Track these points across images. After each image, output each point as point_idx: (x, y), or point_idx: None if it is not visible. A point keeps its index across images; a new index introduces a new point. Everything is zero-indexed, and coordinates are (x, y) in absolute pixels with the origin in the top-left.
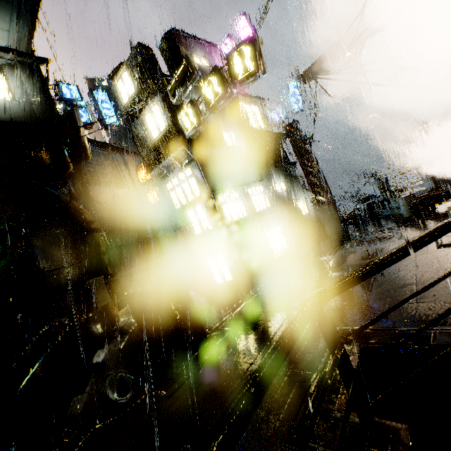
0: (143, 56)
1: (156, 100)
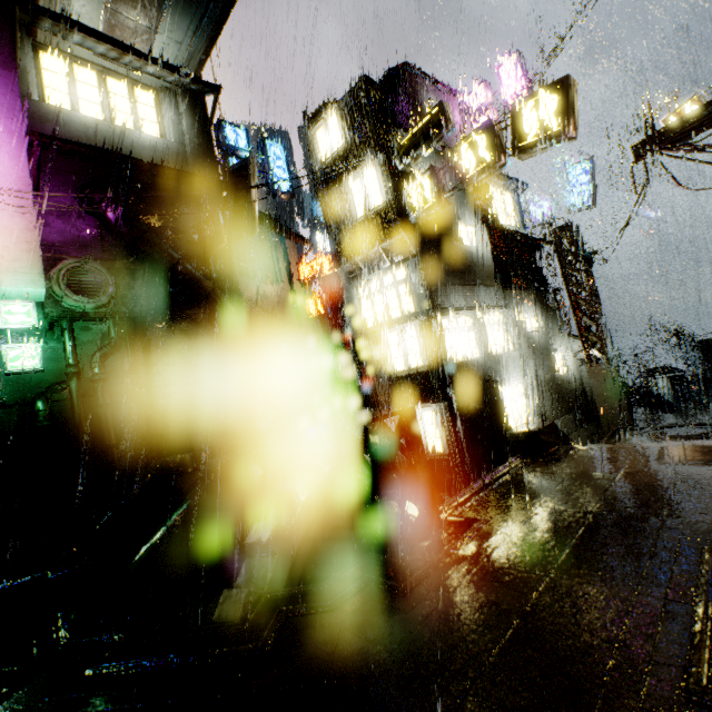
0: (368, 96)
1: (374, 161)
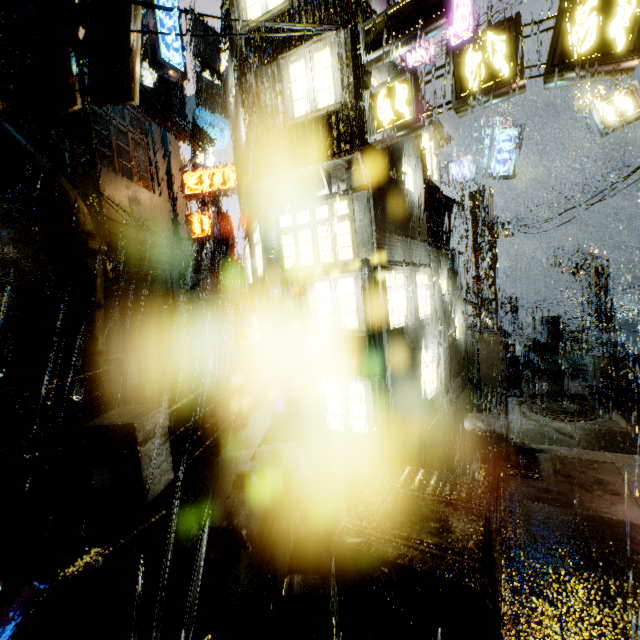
0: None
1: (331, 38)
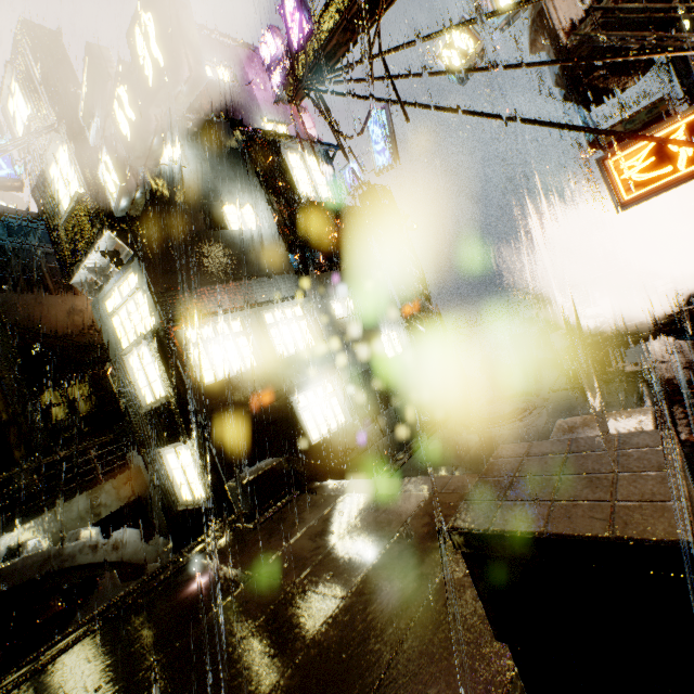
0: (30, 46)
1: (57, 136)
